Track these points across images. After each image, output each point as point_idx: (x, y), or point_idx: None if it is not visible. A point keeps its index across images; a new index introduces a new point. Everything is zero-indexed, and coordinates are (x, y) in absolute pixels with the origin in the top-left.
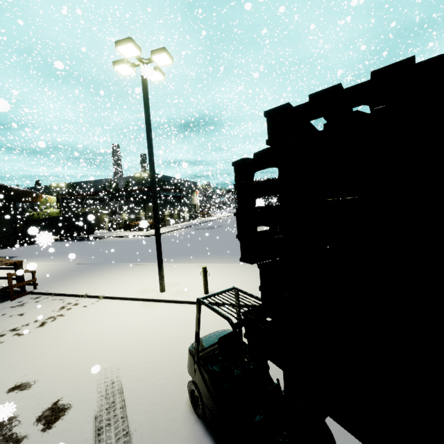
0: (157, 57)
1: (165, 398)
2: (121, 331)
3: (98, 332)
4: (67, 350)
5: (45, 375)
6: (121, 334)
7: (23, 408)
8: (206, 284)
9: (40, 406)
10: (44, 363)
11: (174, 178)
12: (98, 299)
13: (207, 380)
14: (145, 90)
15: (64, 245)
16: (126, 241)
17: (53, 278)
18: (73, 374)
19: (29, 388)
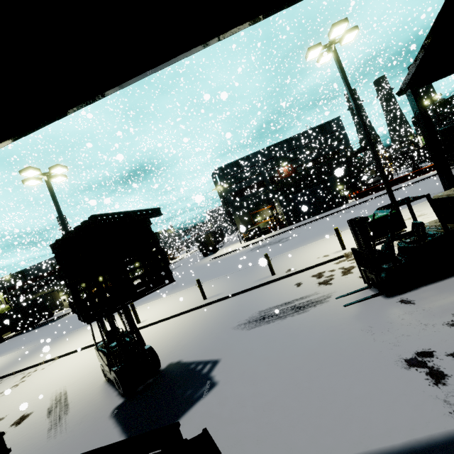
0: (55, 170)
1: (92, 384)
2: (70, 369)
3: (53, 377)
4: (29, 394)
5: (14, 410)
6: (70, 370)
7: (1, 426)
8: (136, 316)
9: (12, 420)
10: (12, 406)
11: None
12: (55, 360)
13: (102, 356)
14: (52, 193)
15: (21, 338)
16: None
17: (12, 364)
18: (33, 401)
19: (3, 419)
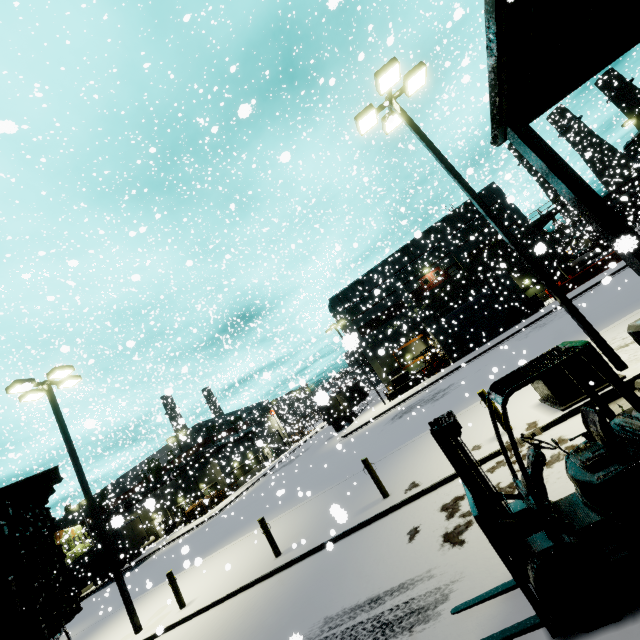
0: (55, 375)
1: None
2: None
3: None
4: None
5: None
6: None
7: None
8: (177, 595)
9: None
10: None
11: (229, 414)
12: None
13: None
14: (54, 408)
15: (91, 601)
16: (175, 546)
17: None
18: None
19: None
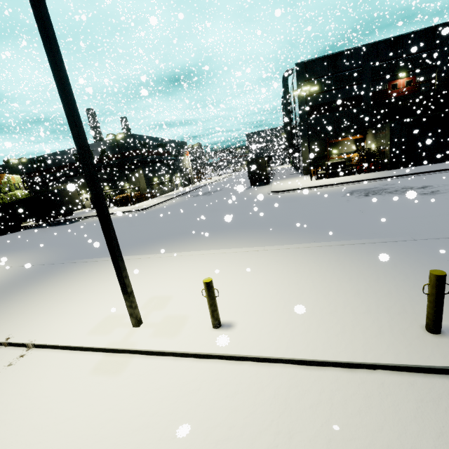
0: None
1: None
2: None
3: None
4: None
5: None
6: None
7: None
8: (214, 312)
9: None
10: None
11: (158, 139)
12: (26, 349)
13: None
14: None
15: (33, 234)
16: None
17: None
18: None
19: None
